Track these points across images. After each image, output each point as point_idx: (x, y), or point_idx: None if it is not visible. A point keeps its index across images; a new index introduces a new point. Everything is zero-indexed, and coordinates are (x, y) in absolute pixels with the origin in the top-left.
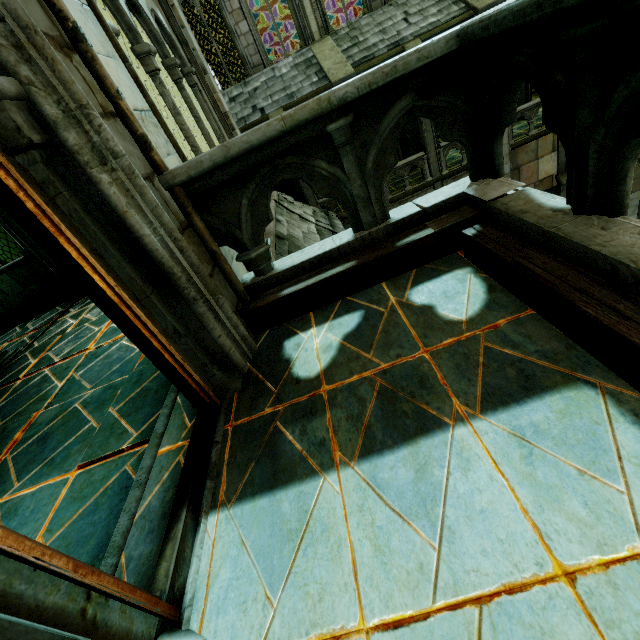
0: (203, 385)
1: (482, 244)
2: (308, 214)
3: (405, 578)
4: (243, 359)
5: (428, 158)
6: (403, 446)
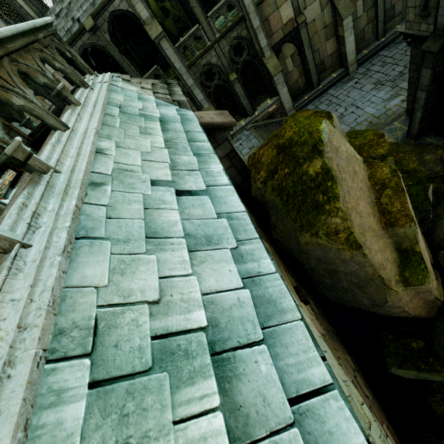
0: None
1: None
2: None
3: None
4: None
5: (203, 28)
6: None
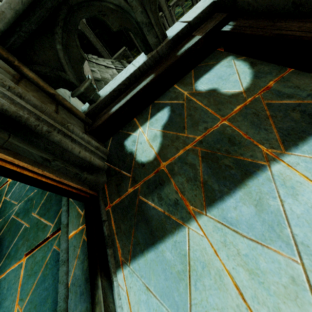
0: (81, 188)
1: (241, 32)
2: (109, 64)
3: (284, 292)
4: (101, 161)
5: (165, 15)
6: (237, 190)
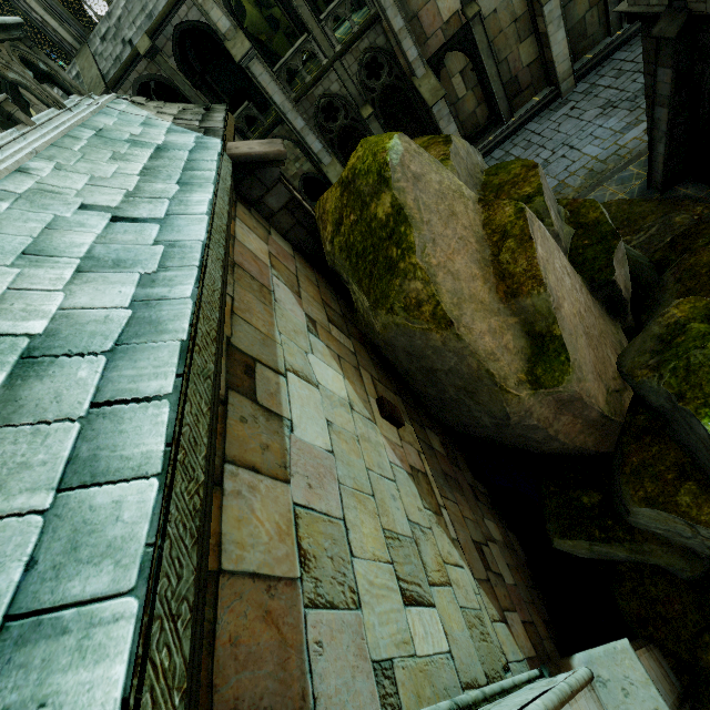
0: None
1: None
2: None
3: None
4: None
5: (314, 38)
6: None
